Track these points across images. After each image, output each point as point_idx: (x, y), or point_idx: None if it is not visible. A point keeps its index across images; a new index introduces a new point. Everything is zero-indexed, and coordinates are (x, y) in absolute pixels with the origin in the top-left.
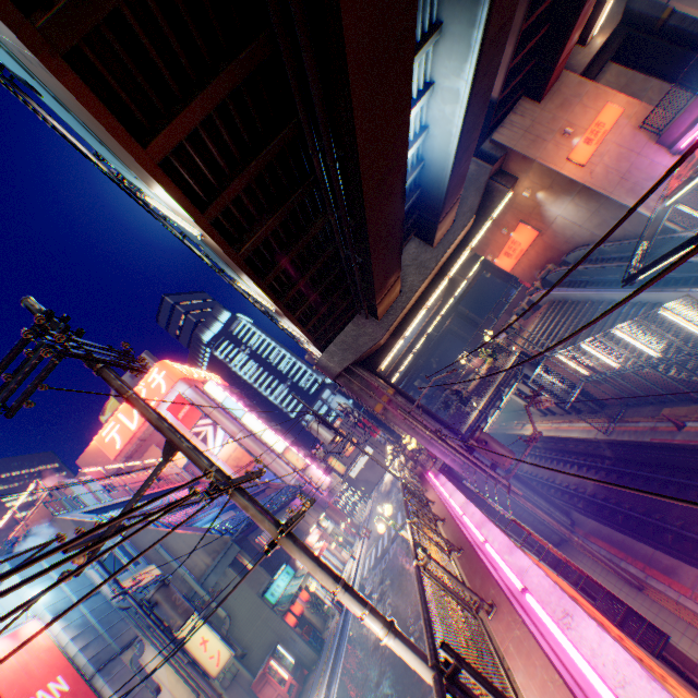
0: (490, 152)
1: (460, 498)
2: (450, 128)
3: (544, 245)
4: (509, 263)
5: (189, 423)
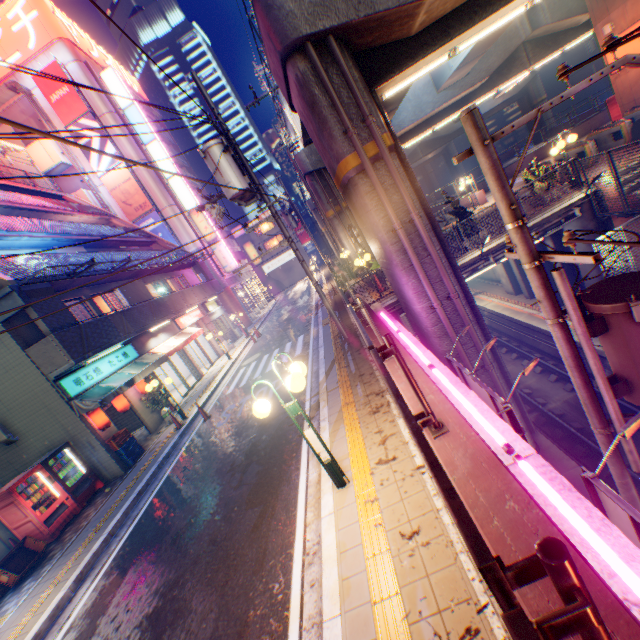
0: None
1: (501, 434)
2: None
3: None
4: (633, 53)
5: (65, 116)
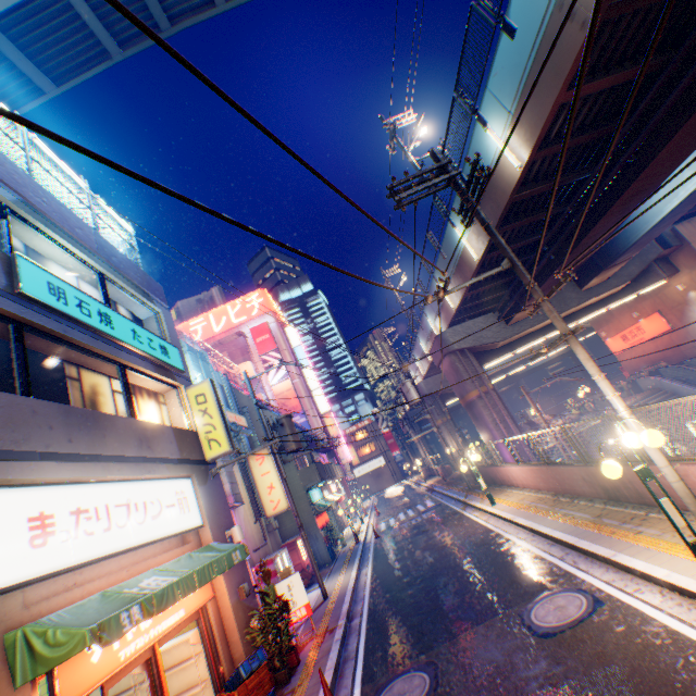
0: (666, 237)
1: None
2: (679, 190)
3: (668, 343)
4: (621, 346)
5: (262, 349)
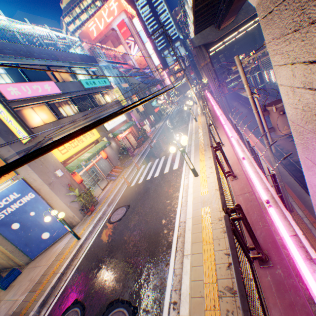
0: None
1: (210, 97)
2: None
3: None
4: None
5: (124, 37)
